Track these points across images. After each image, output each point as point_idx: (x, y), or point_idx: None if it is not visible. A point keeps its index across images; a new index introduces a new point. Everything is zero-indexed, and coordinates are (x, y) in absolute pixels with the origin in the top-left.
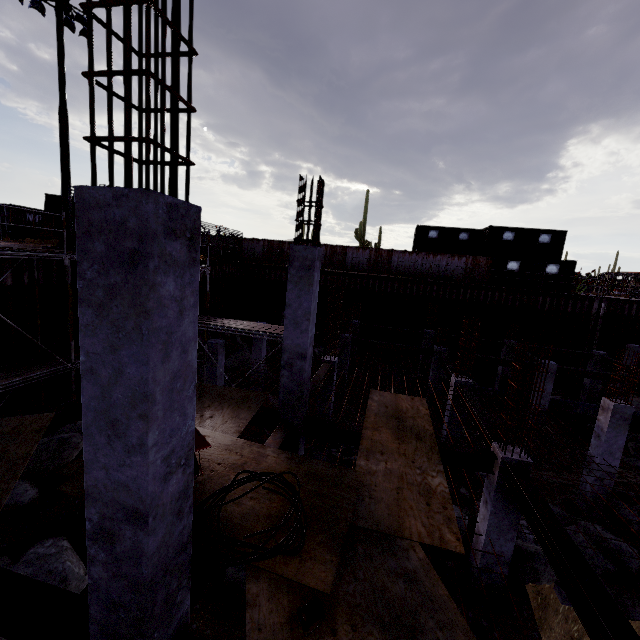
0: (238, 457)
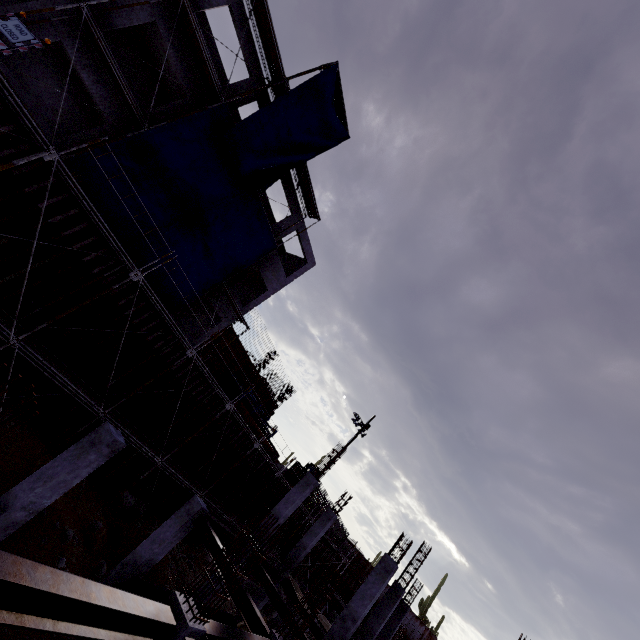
0: None
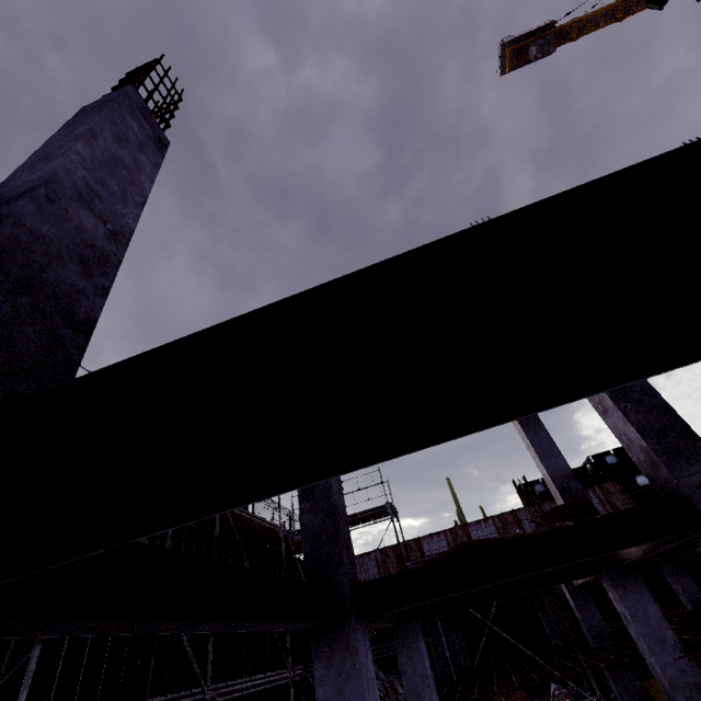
0: None
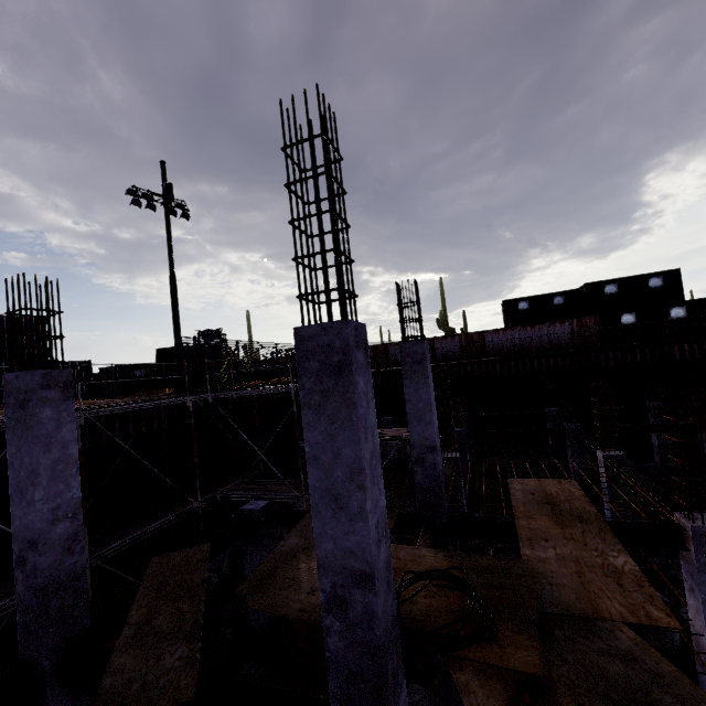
0: (396, 561)
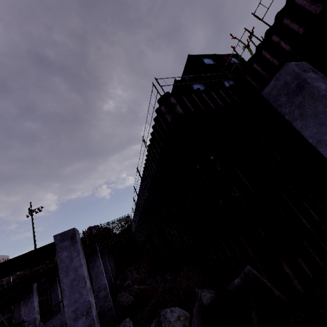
0: None
